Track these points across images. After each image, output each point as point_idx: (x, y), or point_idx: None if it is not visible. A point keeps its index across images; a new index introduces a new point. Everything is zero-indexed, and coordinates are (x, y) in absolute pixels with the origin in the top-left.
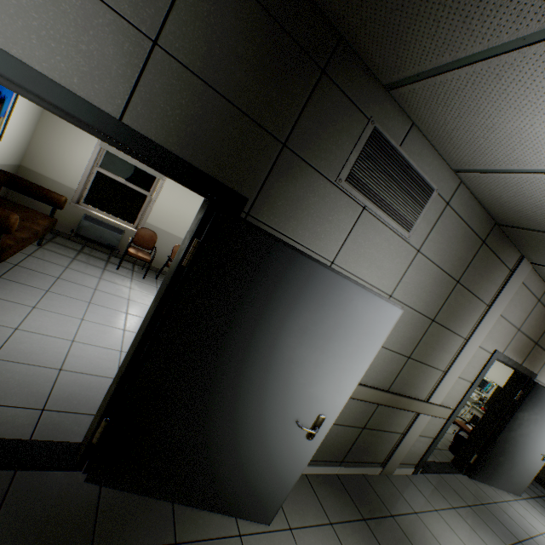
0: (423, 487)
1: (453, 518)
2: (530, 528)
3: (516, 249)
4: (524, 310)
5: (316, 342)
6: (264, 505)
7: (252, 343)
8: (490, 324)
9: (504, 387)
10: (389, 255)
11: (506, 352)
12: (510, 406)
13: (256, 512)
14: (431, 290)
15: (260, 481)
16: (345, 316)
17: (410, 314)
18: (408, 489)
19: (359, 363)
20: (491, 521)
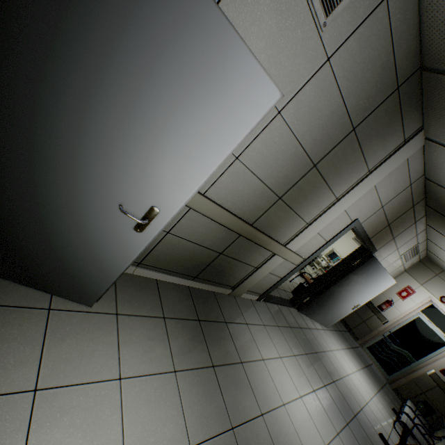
0: (261, 310)
1: (275, 332)
2: (326, 346)
3: (421, 116)
4: (395, 190)
5: (154, 102)
6: (84, 288)
7: (48, 65)
8: (363, 192)
9: (349, 255)
10: (292, 46)
11: (364, 224)
12: (347, 269)
13: (75, 293)
14: (324, 127)
15: (77, 264)
16: (201, 72)
17: (294, 148)
18: (248, 308)
19: (211, 154)
20: (302, 338)
